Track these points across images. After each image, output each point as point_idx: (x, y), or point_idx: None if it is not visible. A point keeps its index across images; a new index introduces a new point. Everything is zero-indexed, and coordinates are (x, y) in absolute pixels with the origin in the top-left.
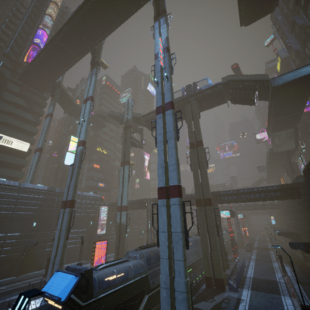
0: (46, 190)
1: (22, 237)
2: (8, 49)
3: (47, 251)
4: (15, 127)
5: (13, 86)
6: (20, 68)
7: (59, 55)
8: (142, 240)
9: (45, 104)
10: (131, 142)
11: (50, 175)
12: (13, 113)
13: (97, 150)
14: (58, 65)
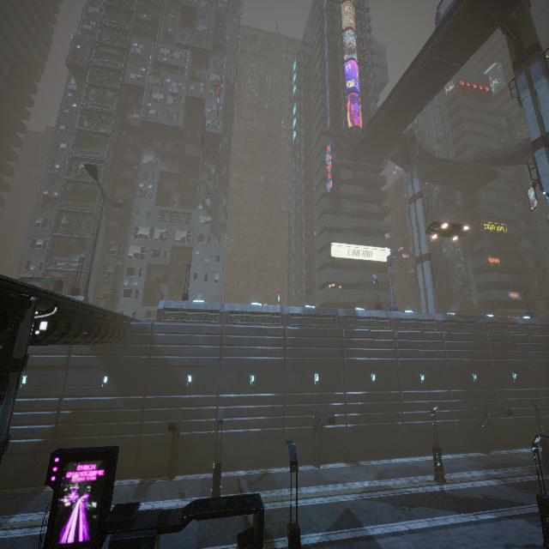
0: (467, 322)
1: (467, 395)
2: (329, 121)
3: (505, 421)
4: (363, 230)
5: (344, 172)
6: (342, 140)
7: (422, 83)
8: None
9: (384, 179)
10: None
11: (404, 288)
12: (357, 210)
13: (484, 229)
14: (416, 103)
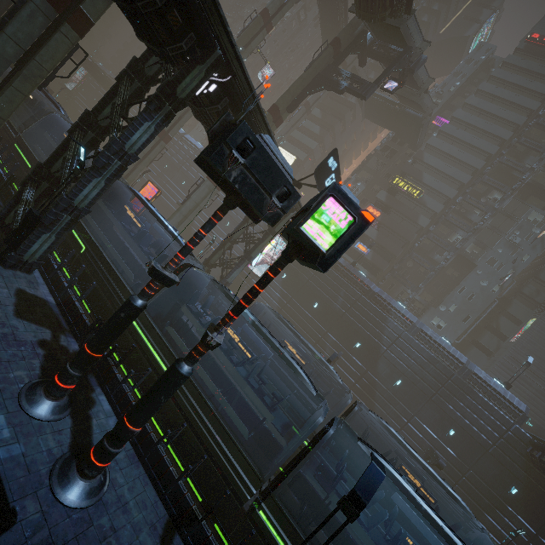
0: None
1: None
2: None
3: None
4: (298, 143)
5: None
6: None
7: (325, 3)
8: (336, 390)
9: (346, 112)
10: (324, 79)
11: None
12: (302, 125)
13: (392, 183)
14: (333, 23)
